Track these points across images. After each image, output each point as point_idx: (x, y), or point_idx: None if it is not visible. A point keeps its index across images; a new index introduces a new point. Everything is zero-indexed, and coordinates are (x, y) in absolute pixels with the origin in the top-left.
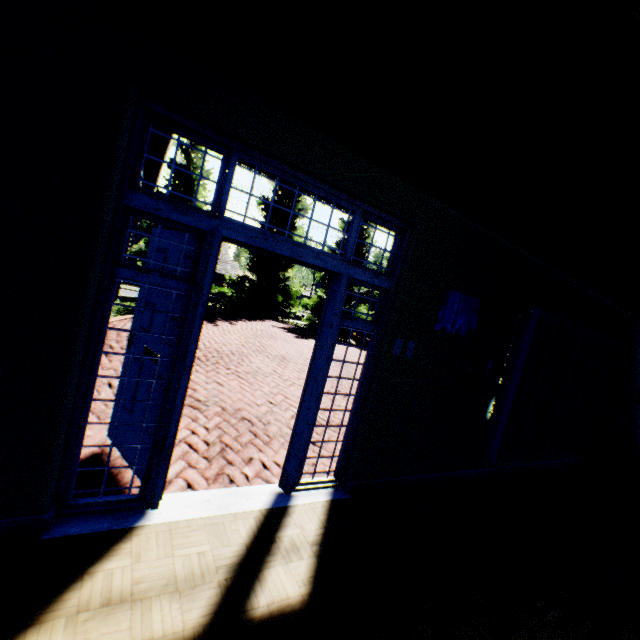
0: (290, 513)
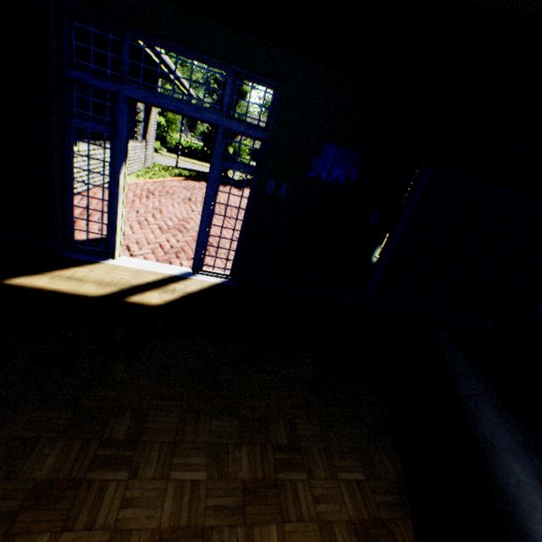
0: (186, 280)
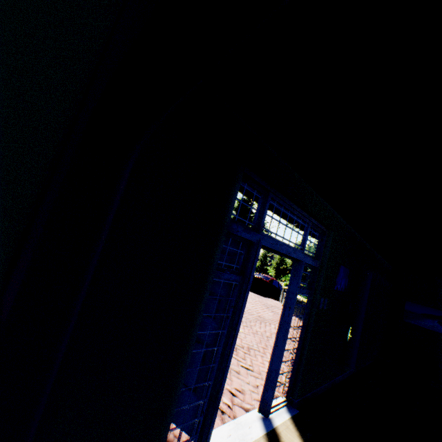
0: (279, 434)
